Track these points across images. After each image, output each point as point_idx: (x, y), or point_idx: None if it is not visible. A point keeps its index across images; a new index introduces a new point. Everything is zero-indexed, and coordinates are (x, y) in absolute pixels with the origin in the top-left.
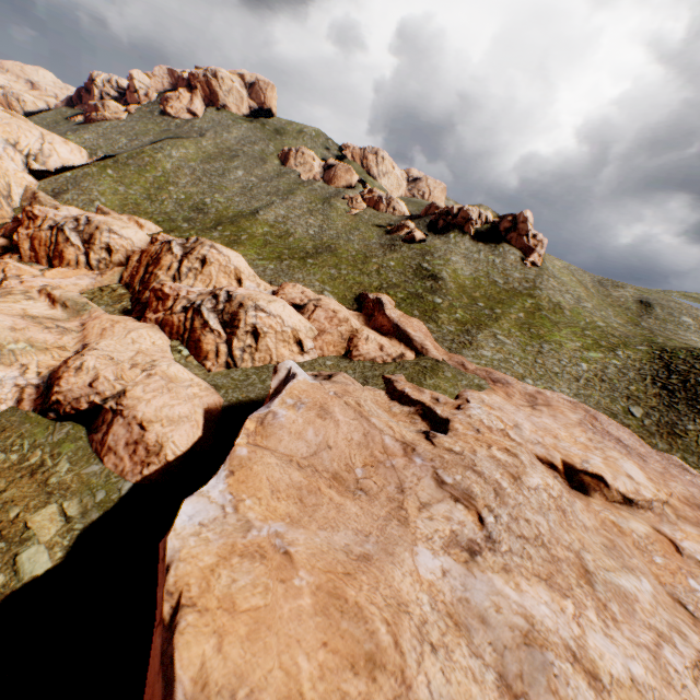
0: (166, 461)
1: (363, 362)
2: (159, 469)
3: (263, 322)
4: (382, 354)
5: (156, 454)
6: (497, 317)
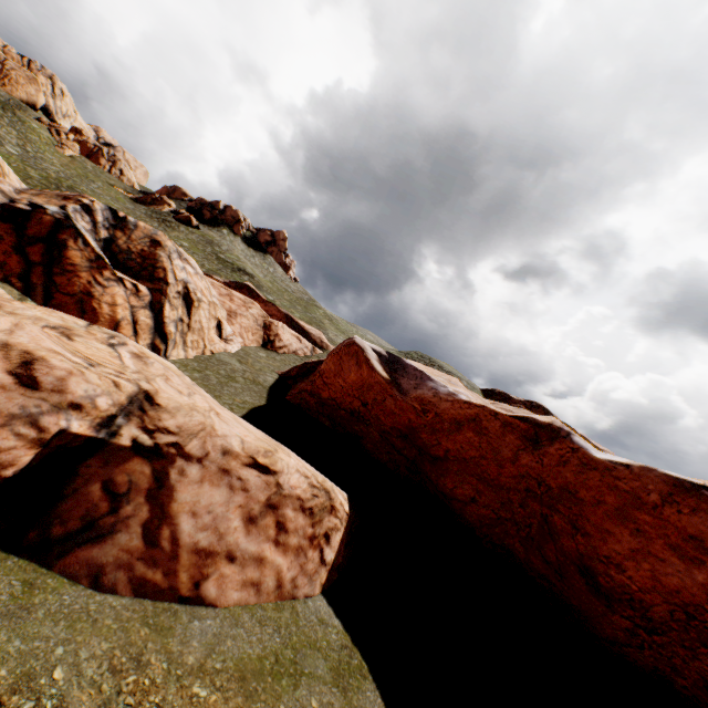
0: (347, 515)
1: (290, 355)
2: (342, 538)
3: (194, 281)
4: (302, 346)
5: (329, 510)
6: (321, 321)
